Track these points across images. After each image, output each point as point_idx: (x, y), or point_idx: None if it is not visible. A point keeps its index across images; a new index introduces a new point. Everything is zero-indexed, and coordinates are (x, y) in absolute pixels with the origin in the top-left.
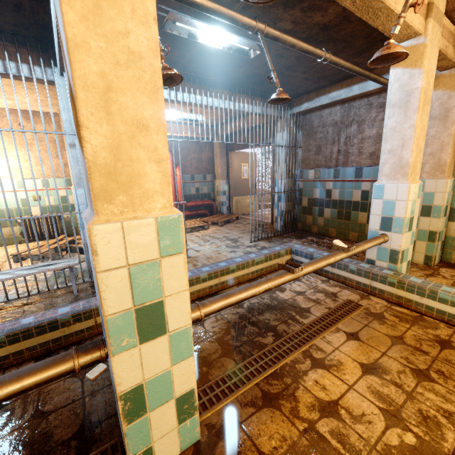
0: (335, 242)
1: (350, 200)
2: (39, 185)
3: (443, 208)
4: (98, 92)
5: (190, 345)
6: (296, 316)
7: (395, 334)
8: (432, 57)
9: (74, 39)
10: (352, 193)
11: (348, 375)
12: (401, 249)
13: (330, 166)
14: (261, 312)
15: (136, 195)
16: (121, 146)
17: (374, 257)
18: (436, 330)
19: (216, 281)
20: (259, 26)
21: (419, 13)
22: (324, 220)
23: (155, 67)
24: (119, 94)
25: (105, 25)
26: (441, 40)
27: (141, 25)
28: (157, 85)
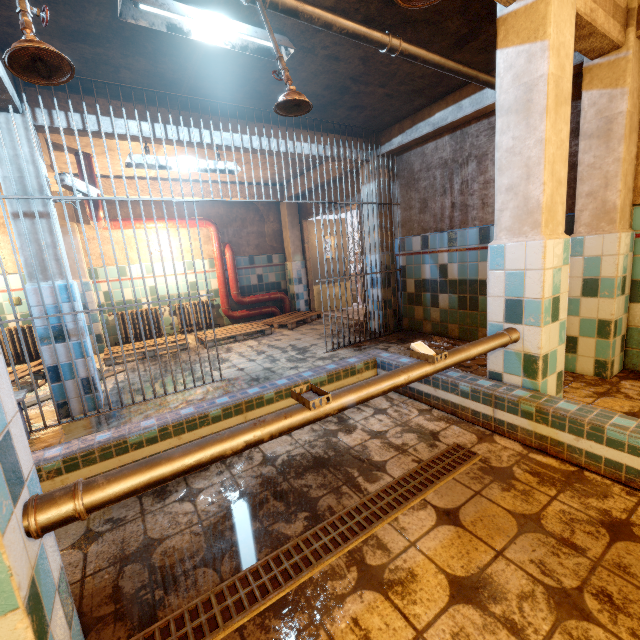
0: (415, 346)
1: (476, 279)
2: (18, 282)
3: (617, 281)
4: None
5: (4, 588)
6: (358, 477)
7: (527, 510)
8: (564, 22)
9: None
10: (478, 267)
11: (421, 605)
12: (541, 352)
13: (443, 228)
14: (301, 472)
15: None
16: None
17: (500, 367)
18: (605, 501)
19: (239, 420)
20: None
21: None
22: (440, 313)
23: None
24: None
25: None
26: None
27: None
28: None
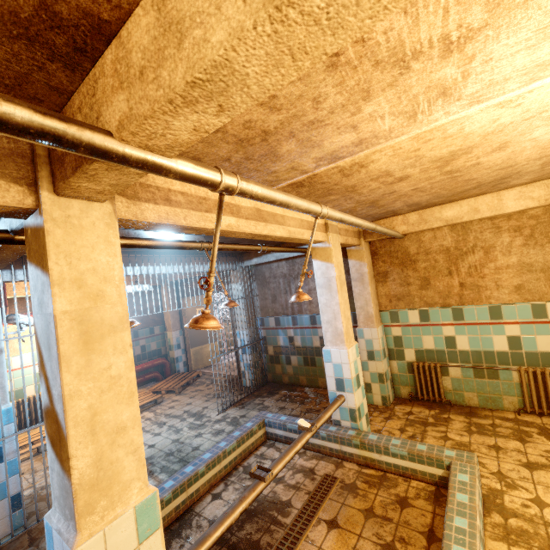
0: (300, 422)
1: (312, 346)
2: None
3: (381, 352)
4: (86, 422)
5: None
6: (278, 516)
7: (367, 506)
8: (337, 254)
9: (69, 393)
10: (312, 339)
11: None
12: (356, 407)
13: (288, 313)
14: (241, 525)
15: (116, 492)
16: (104, 456)
17: (338, 417)
18: (397, 488)
19: (183, 497)
20: (204, 246)
21: (320, 232)
22: (293, 368)
23: (131, 378)
24: (103, 414)
25: (94, 370)
26: (342, 238)
27: (121, 355)
28: (133, 390)
